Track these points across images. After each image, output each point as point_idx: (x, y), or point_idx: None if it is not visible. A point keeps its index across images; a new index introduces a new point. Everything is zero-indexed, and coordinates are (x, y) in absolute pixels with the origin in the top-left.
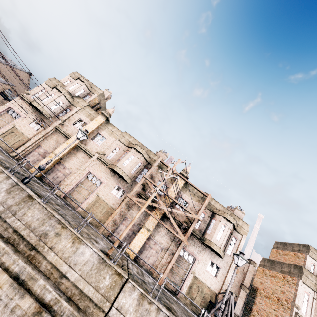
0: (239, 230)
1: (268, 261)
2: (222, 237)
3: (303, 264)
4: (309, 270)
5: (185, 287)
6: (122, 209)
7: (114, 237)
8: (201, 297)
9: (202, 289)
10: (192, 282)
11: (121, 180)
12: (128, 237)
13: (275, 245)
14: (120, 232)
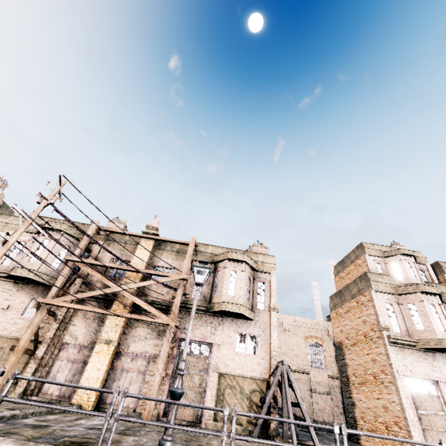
0: (262, 267)
1: (336, 296)
2: (237, 289)
3: (367, 269)
4: (377, 272)
5: (211, 401)
6: (49, 333)
7: (46, 391)
8: (245, 402)
9: (241, 386)
10: (220, 386)
11: (38, 288)
12: (76, 375)
13: (335, 272)
14: (57, 376)
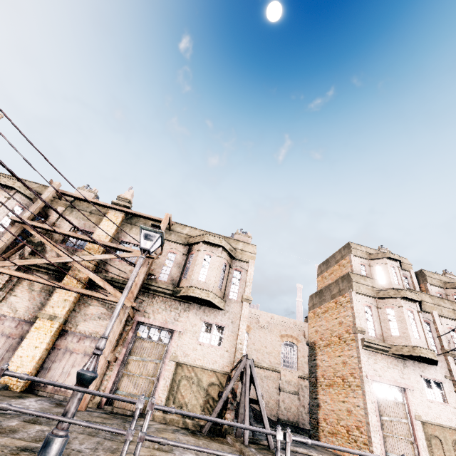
0: (241, 256)
1: (316, 295)
2: (209, 274)
3: (351, 269)
4: (361, 273)
5: (163, 391)
6: None
7: None
8: (201, 395)
9: (199, 378)
10: (176, 376)
11: None
12: (9, 351)
13: (319, 271)
14: None
